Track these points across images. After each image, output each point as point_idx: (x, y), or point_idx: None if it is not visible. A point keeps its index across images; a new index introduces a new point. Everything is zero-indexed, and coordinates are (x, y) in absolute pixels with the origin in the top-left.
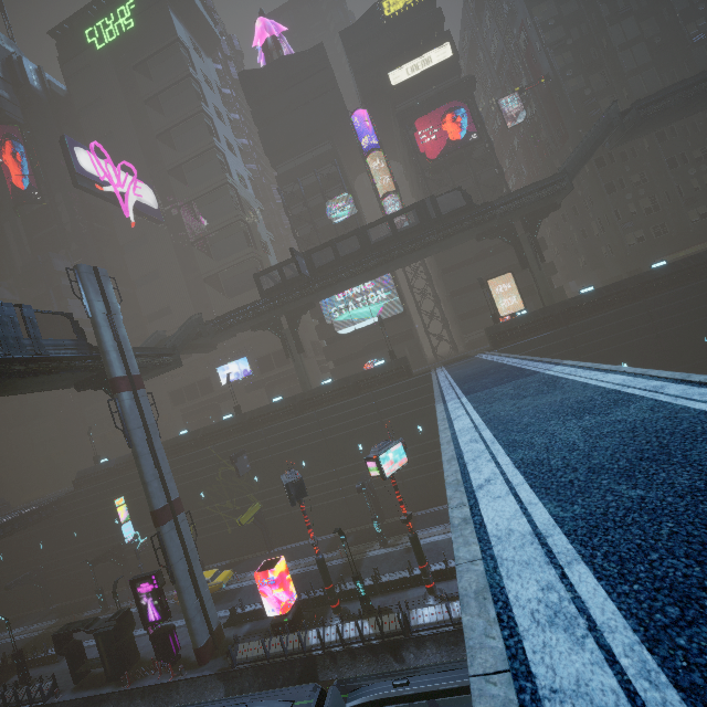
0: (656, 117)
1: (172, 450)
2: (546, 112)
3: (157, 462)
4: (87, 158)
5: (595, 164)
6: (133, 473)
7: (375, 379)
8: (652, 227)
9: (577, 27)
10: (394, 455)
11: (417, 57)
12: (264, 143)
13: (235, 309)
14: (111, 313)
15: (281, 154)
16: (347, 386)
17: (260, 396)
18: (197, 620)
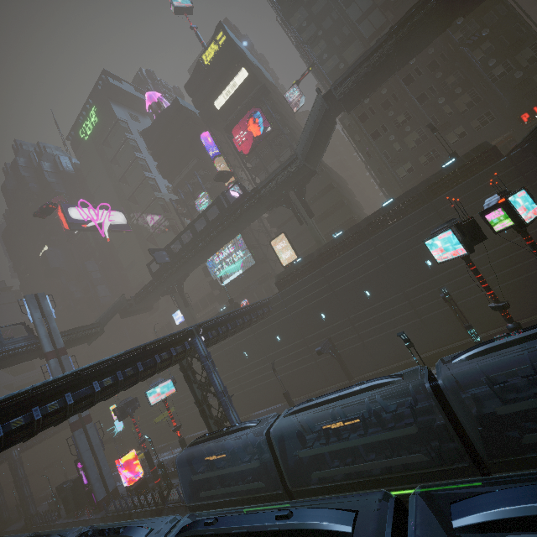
0: (360, 85)
1: None
2: (326, 87)
3: None
4: (76, 211)
5: (360, 119)
6: None
7: None
8: (424, 154)
9: (329, 16)
10: (162, 389)
11: (228, 85)
12: (160, 171)
13: (143, 287)
14: (44, 317)
15: (172, 174)
16: None
17: None
18: (96, 485)
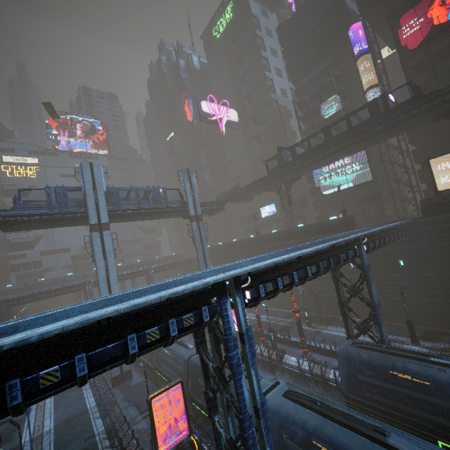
0: None
1: (229, 247)
2: None
3: (203, 252)
4: (206, 105)
5: None
6: (215, 254)
7: (325, 228)
8: None
9: None
10: None
11: None
12: (288, 70)
13: (256, 181)
14: (192, 188)
15: (298, 74)
16: (308, 230)
17: (280, 226)
18: None
